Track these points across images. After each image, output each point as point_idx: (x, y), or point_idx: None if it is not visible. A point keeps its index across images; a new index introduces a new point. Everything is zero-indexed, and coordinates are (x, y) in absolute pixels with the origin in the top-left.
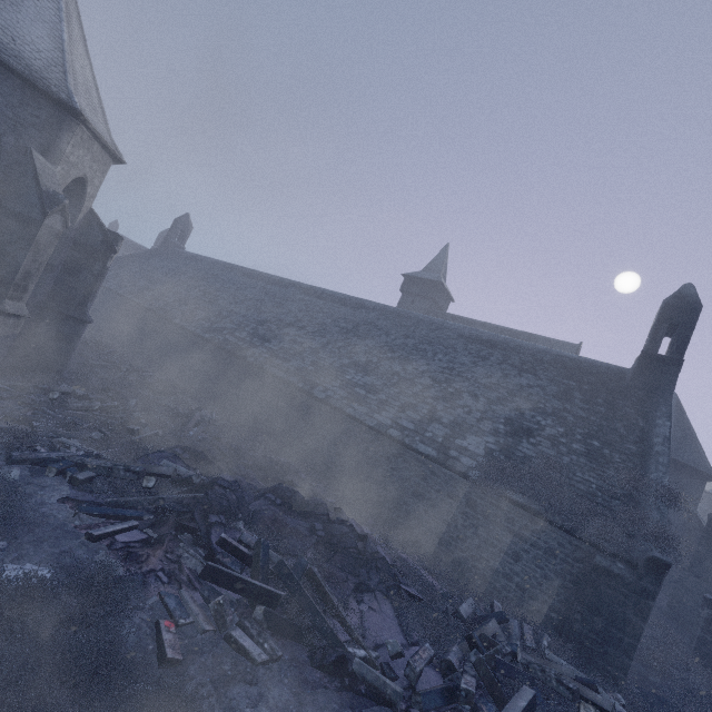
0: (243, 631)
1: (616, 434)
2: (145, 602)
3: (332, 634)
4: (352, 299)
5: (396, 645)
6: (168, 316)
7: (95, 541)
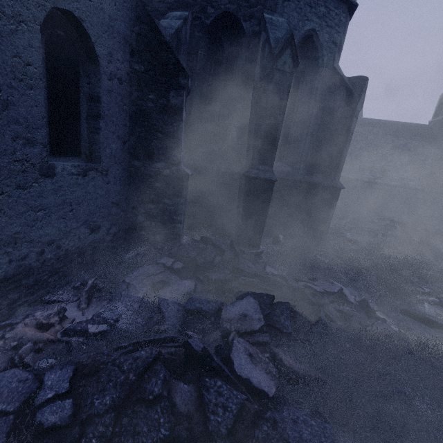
0: None
1: None
2: None
3: None
4: None
5: None
6: None
7: None
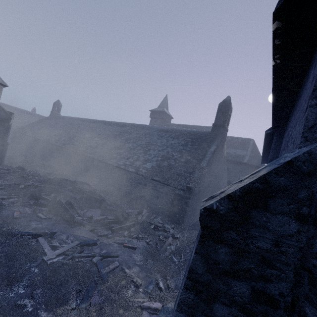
0: (42, 214)
1: (197, 154)
2: (12, 209)
3: (71, 214)
4: (121, 123)
5: (91, 215)
6: (50, 142)
7: (1, 200)
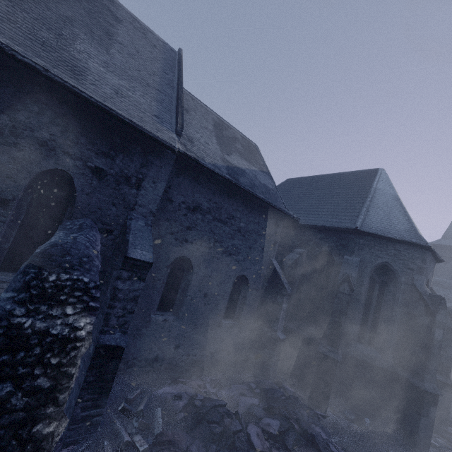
0: None
1: None
2: None
3: None
4: (446, 282)
5: None
6: None
7: None
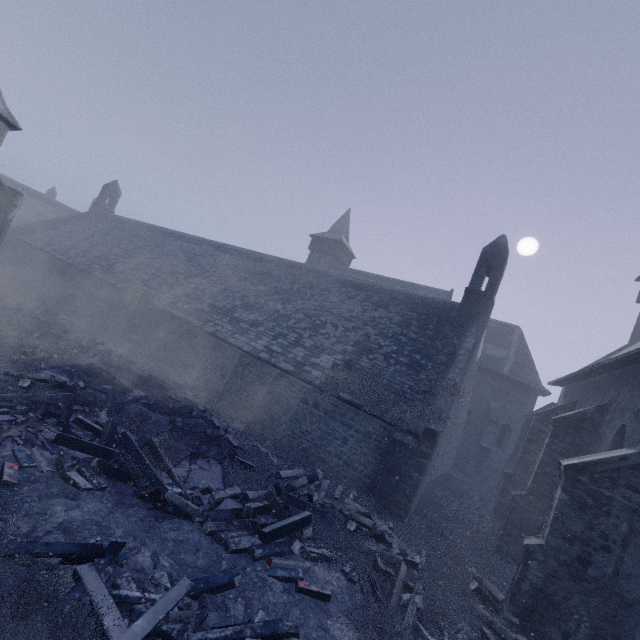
0: (80, 474)
1: (435, 349)
2: None
3: (155, 478)
4: (255, 254)
5: (205, 484)
6: (88, 270)
7: None
